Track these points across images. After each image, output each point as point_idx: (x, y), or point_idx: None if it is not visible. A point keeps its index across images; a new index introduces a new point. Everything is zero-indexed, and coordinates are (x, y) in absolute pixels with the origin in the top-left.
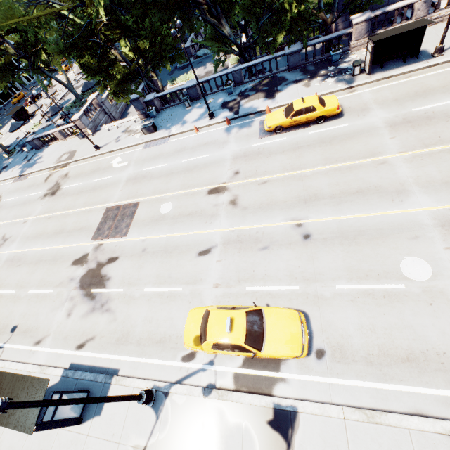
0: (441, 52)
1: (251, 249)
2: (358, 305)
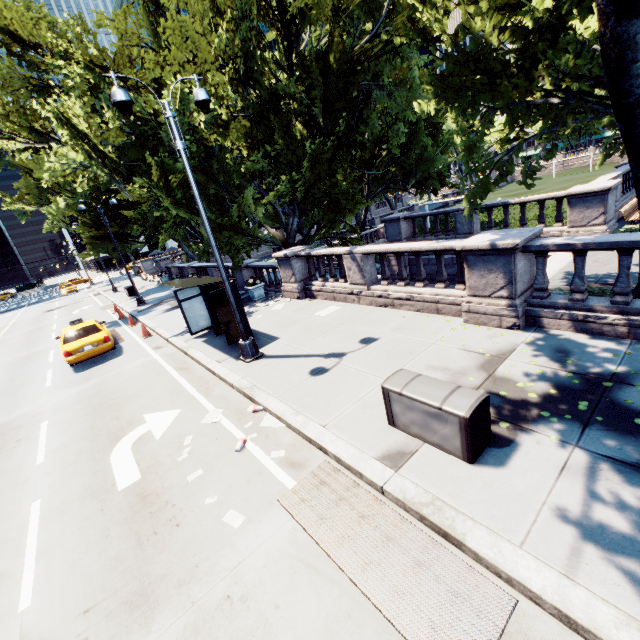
0: (244, 354)
1: None
2: None
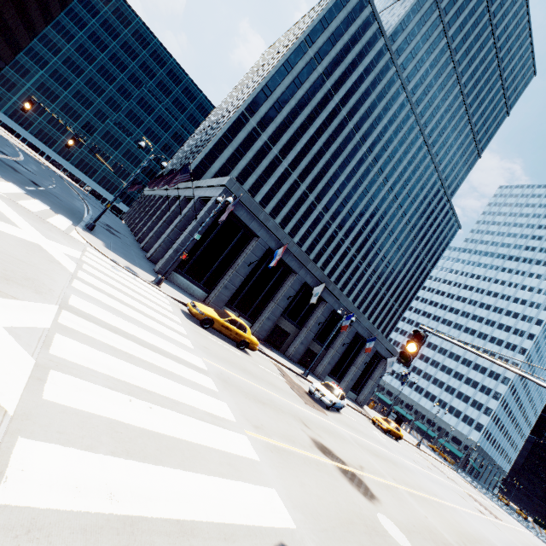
0: None
1: (420, 462)
2: (376, 430)
